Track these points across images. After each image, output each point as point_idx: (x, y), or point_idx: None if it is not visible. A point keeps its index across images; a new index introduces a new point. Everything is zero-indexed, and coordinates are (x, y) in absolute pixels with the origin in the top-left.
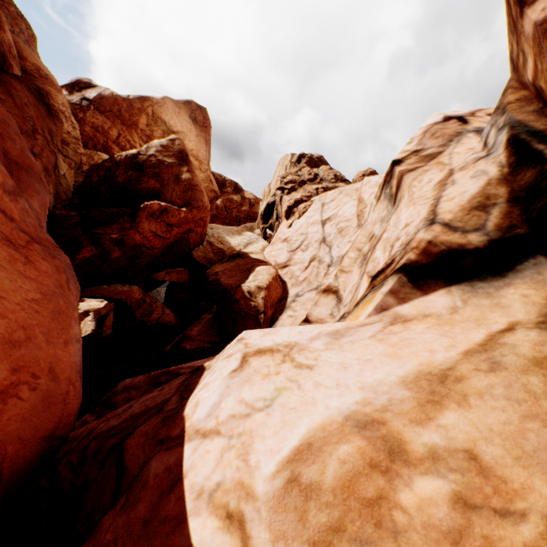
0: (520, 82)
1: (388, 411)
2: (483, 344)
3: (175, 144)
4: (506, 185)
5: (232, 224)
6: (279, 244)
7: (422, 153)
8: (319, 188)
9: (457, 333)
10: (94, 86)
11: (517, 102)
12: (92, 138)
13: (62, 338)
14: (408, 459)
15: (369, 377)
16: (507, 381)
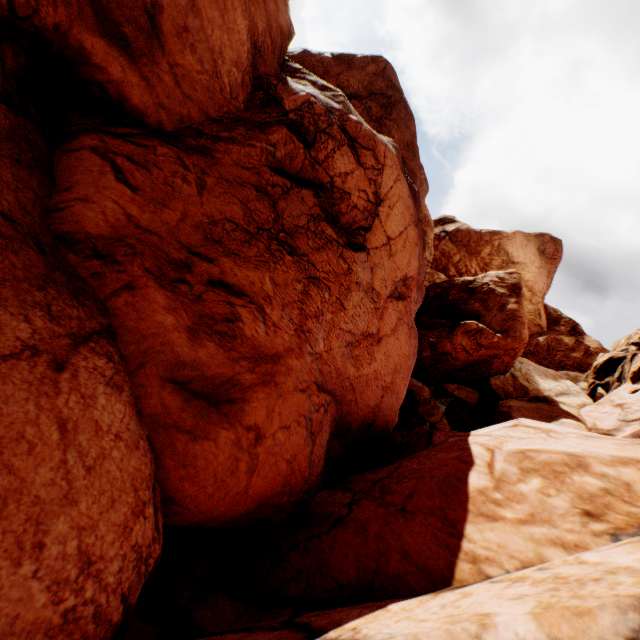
0: None
1: (590, 456)
2: None
3: (511, 277)
4: None
5: (549, 367)
6: (607, 406)
7: None
8: None
9: None
10: (454, 222)
11: None
12: (437, 260)
13: (405, 382)
14: (587, 470)
15: (592, 449)
16: None
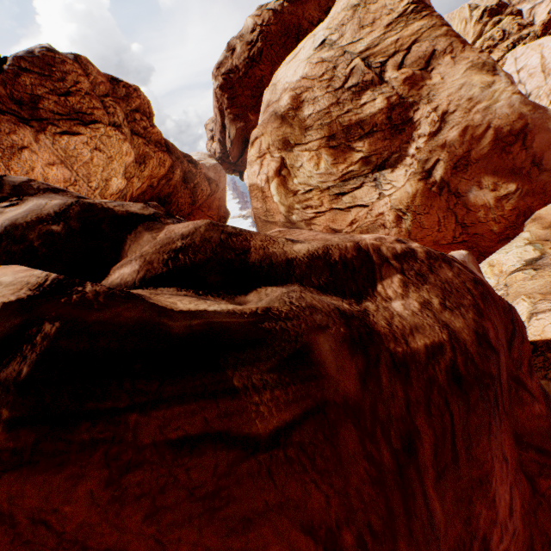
0: None
1: None
2: None
3: None
4: None
5: None
6: None
7: None
8: (508, 45)
9: None
10: None
11: None
12: None
13: None
14: None
15: None
16: None
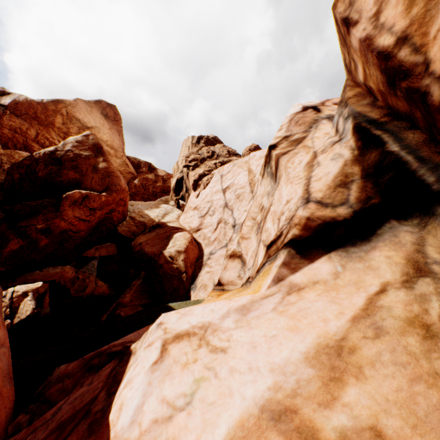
0: (354, 81)
1: (298, 396)
2: (365, 308)
3: (89, 139)
4: (358, 164)
5: (150, 198)
6: (190, 211)
7: (291, 138)
8: (217, 163)
9: (343, 299)
10: (8, 94)
11: (355, 97)
12: (11, 138)
13: None
14: None
15: (277, 356)
16: (391, 345)
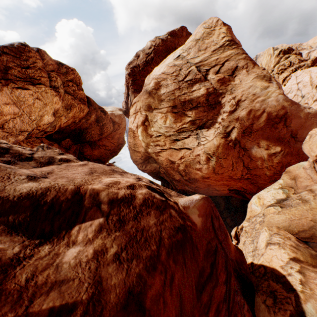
0: None
1: None
2: None
3: None
4: None
5: None
6: None
7: None
8: (292, 69)
9: None
10: None
11: None
12: None
13: None
14: None
15: None
16: None
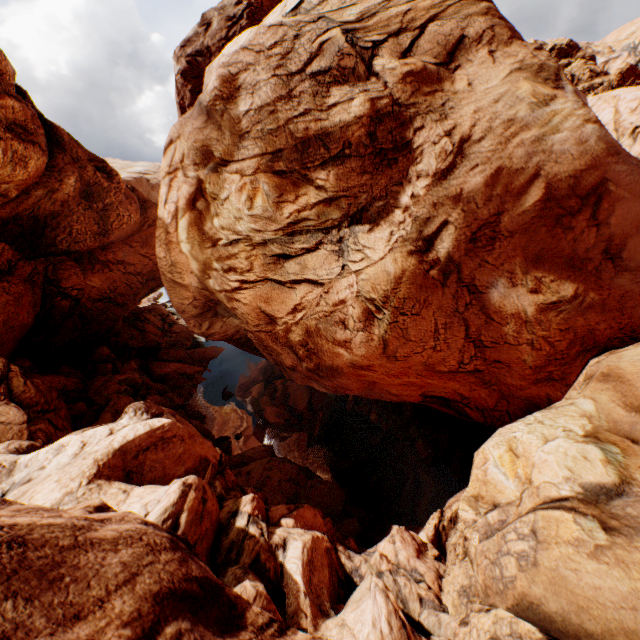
0: None
1: None
2: None
3: None
4: None
5: None
6: None
7: None
8: None
9: None
10: None
11: None
12: None
13: None
14: None
15: None
16: None
